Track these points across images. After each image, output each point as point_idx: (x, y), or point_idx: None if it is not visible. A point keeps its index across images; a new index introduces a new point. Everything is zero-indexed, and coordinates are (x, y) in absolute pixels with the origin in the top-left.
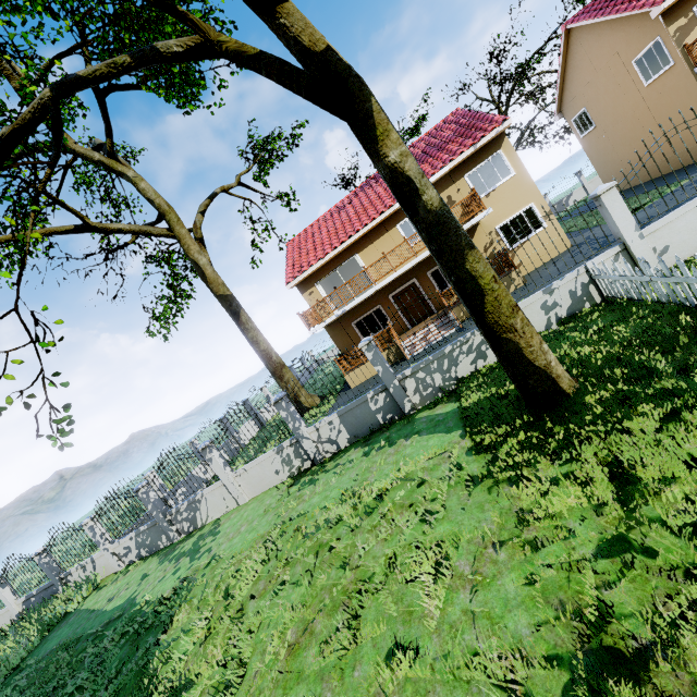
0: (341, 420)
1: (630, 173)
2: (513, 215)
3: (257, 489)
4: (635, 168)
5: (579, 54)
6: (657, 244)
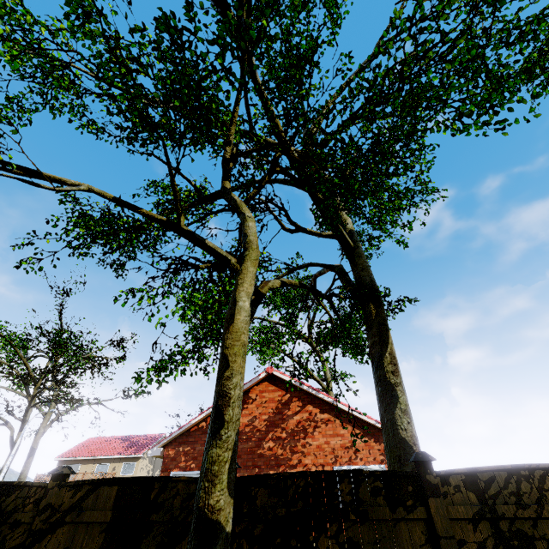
0: None
1: None
2: None
3: None
4: None
5: None
6: None
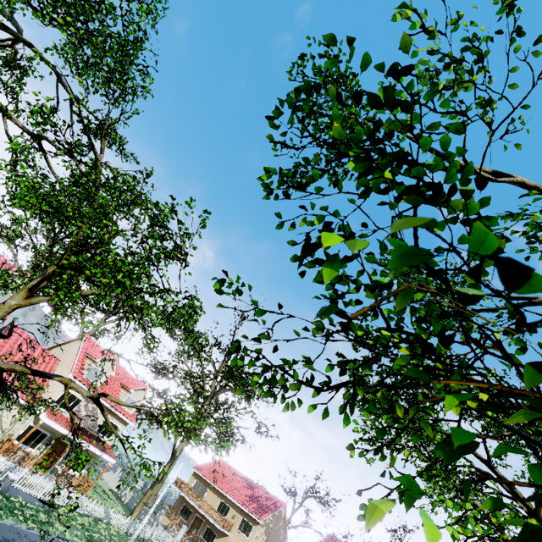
0: (131, 497)
1: None
2: None
3: (112, 485)
4: None
5: None
6: None
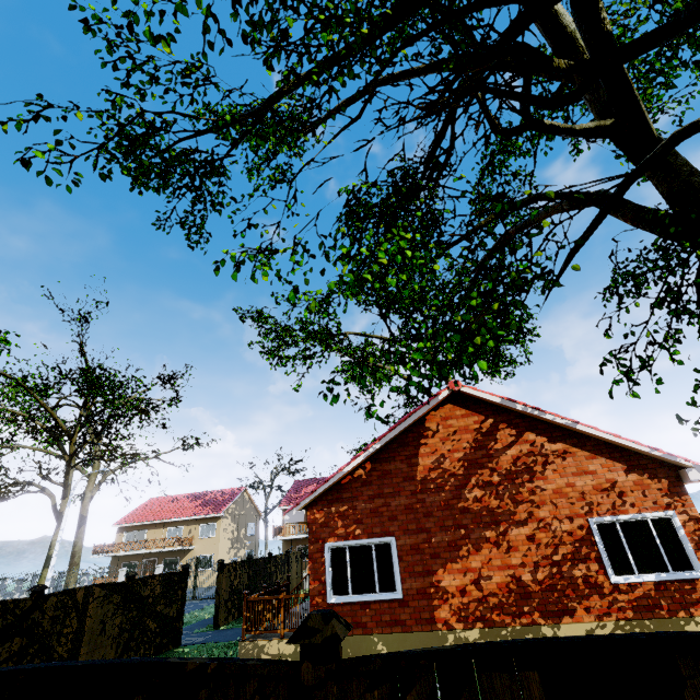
0: None
1: None
2: (205, 554)
3: None
4: None
5: None
6: None
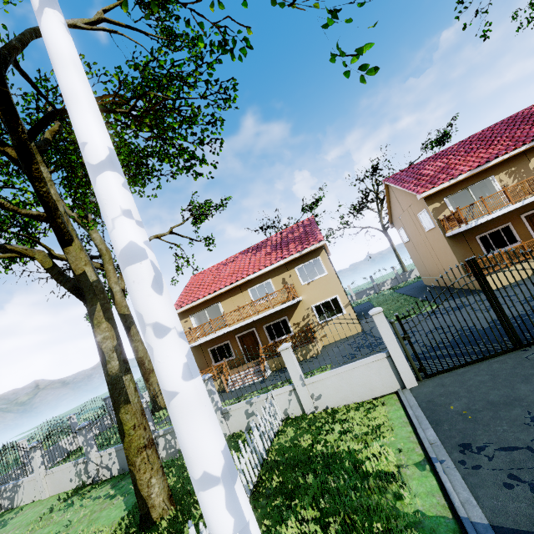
0: (117, 454)
1: (431, 276)
2: (324, 300)
3: (56, 489)
4: (432, 275)
5: (394, 198)
6: (315, 391)
